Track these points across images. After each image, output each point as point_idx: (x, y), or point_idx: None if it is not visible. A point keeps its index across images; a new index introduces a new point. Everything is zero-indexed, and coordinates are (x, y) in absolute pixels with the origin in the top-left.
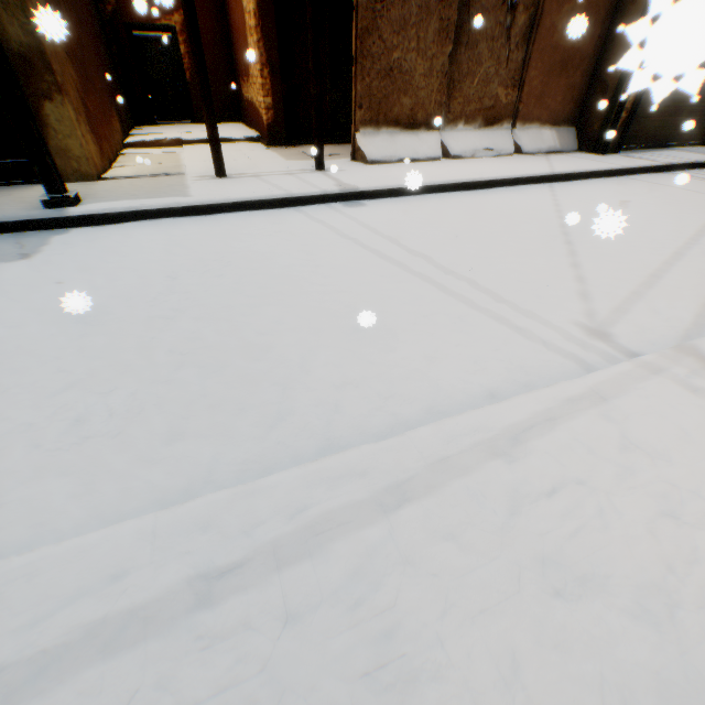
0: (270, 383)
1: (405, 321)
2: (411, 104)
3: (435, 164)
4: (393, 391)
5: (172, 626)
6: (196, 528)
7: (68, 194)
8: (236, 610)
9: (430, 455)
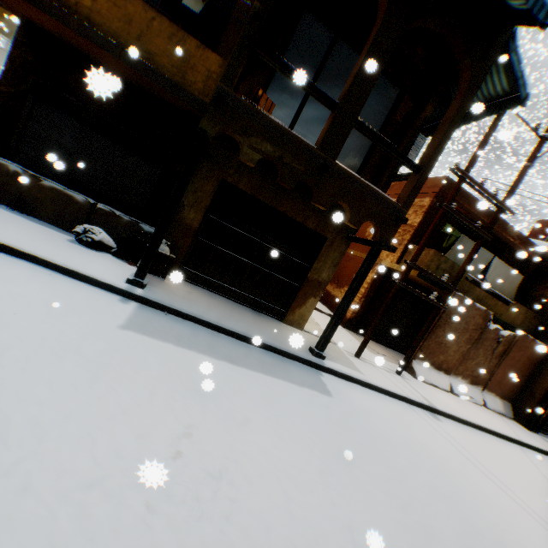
0: None
1: None
2: (442, 359)
3: (450, 396)
4: None
5: None
6: None
7: (325, 353)
8: None
9: None
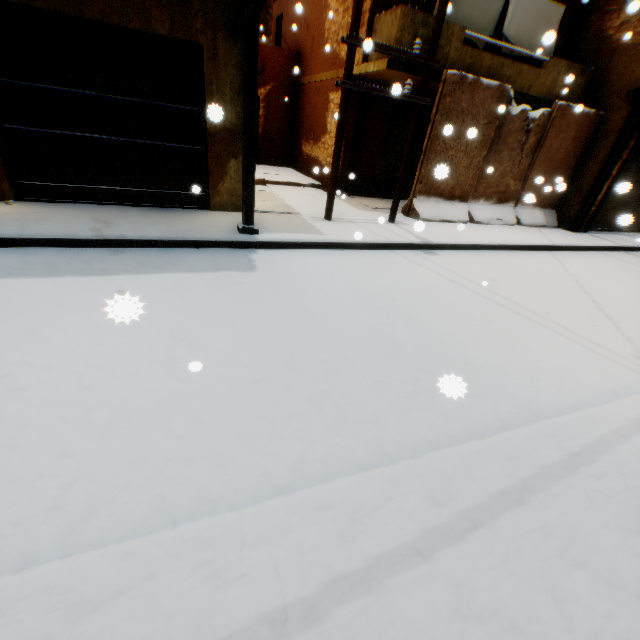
0: (488, 372)
1: (534, 343)
2: (453, 183)
3: (466, 226)
4: (559, 384)
5: (576, 471)
6: (545, 436)
7: (256, 226)
8: (597, 468)
9: (624, 416)
